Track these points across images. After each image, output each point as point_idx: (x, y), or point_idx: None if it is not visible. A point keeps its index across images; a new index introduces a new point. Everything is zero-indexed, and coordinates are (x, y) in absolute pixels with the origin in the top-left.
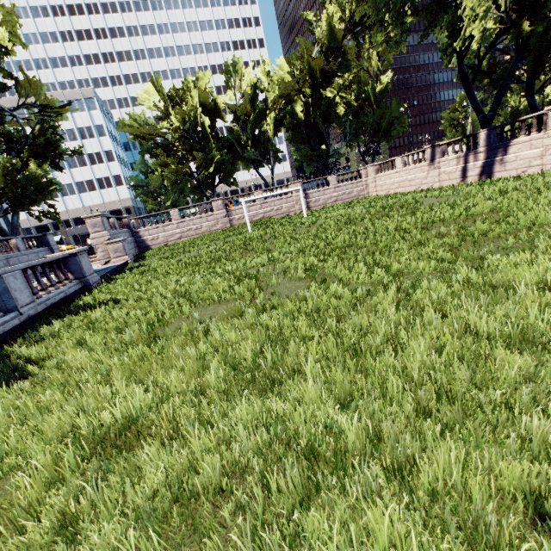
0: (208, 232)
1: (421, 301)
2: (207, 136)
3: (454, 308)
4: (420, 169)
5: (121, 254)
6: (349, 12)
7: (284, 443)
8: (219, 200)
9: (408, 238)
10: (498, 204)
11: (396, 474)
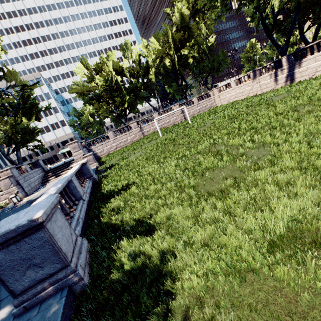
0: (131, 142)
1: None
2: (119, 87)
3: None
4: (247, 85)
5: (92, 162)
6: (191, 4)
7: None
8: (134, 122)
9: (288, 117)
10: None
11: None
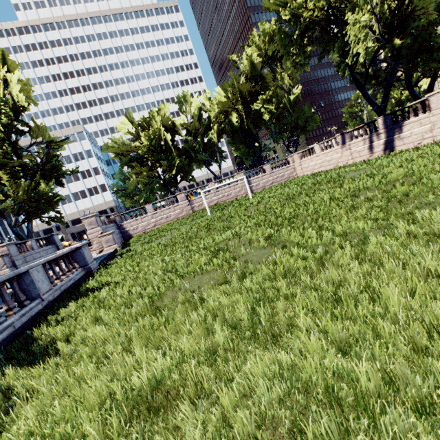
0: (176, 218)
1: (377, 254)
2: (168, 148)
3: (409, 257)
4: (335, 151)
5: (112, 243)
6: (263, 50)
7: (303, 392)
8: (182, 193)
9: (342, 205)
10: (409, 170)
11: (420, 412)
